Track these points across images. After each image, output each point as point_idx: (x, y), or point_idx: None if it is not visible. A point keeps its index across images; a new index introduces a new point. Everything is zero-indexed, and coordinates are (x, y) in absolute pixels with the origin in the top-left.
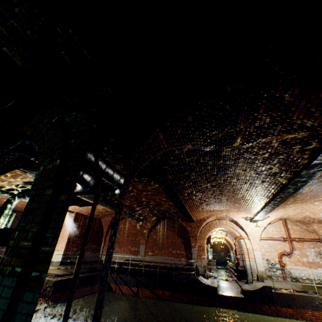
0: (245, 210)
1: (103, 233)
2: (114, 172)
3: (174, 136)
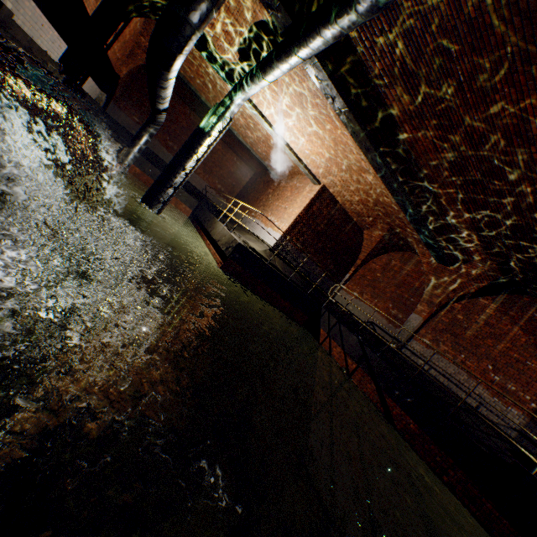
0: None
1: (356, 260)
2: None
3: None
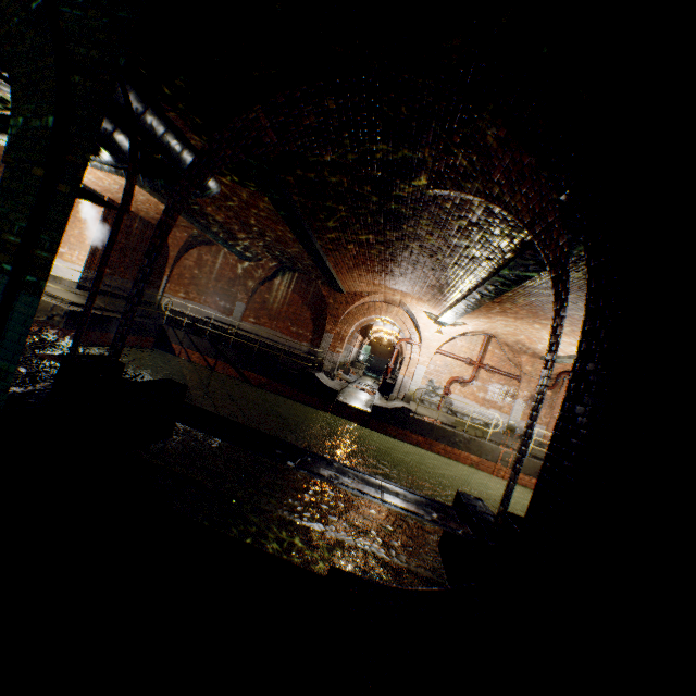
0: (430, 302)
1: (168, 260)
2: (183, 150)
3: (294, 127)
